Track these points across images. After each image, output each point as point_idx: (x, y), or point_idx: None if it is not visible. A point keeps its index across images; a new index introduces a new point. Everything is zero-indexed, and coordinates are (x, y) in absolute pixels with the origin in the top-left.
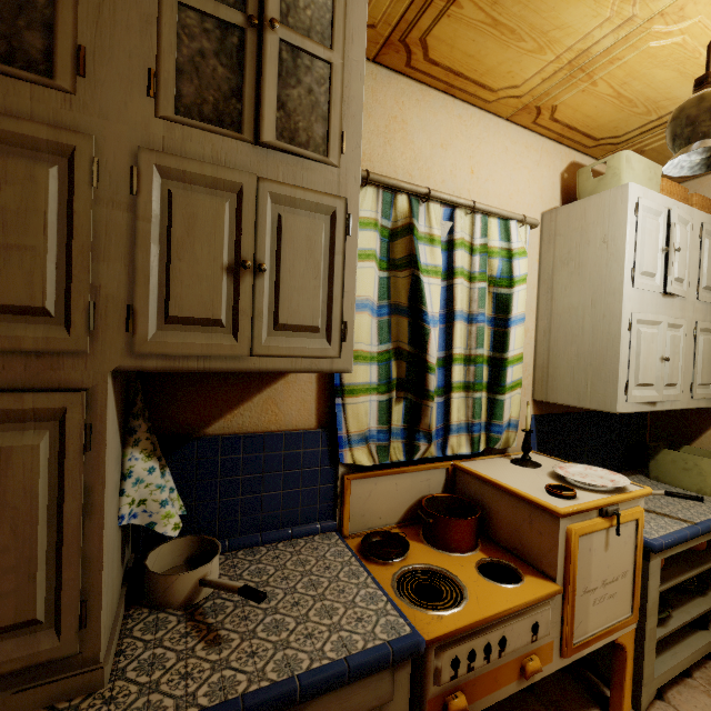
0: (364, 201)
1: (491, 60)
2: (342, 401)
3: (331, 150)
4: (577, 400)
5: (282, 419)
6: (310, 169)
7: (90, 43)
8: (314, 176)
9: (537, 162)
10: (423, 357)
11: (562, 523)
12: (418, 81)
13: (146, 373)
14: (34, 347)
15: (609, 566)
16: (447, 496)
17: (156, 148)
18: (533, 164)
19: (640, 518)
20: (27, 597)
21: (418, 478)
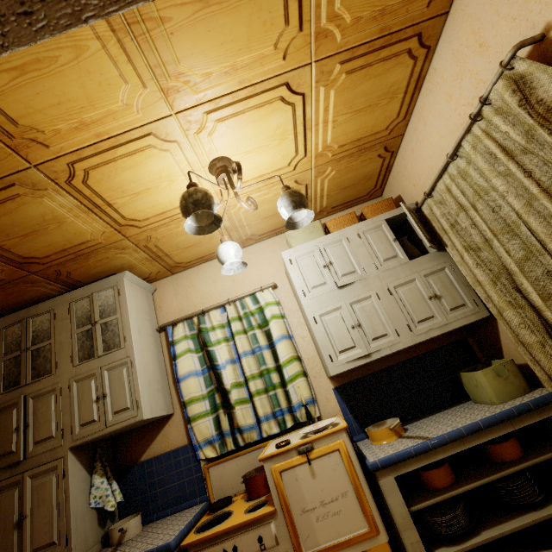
0: (179, 330)
1: (204, 249)
2: (191, 426)
3: (122, 344)
4: (328, 373)
5: (171, 444)
6: (116, 354)
7: (59, 359)
8: (118, 355)
9: (271, 251)
10: (223, 387)
11: (266, 465)
12: (195, 266)
13: (116, 441)
14: (51, 448)
15: (322, 489)
16: None
17: (74, 375)
18: (269, 254)
19: (340, 448)
20: (52, 533)
21: (250, 457)
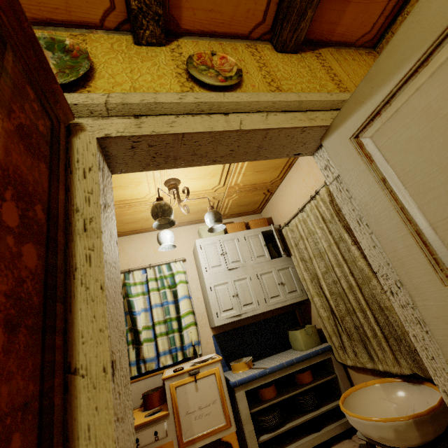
0: None
1: (139, 226)
2: None
3: None
4: (212, 324)
5: None
6: None
7: None
8: None
9: (185, 235)
10: (136, 328)
11: (167, 383)
12: (127, 235)
13: None
14: None
15: (201, 399)
16: (161, 386)
17: None
18: (184, 236)
19: (216, 372)
20: None
21: (148, 381)
